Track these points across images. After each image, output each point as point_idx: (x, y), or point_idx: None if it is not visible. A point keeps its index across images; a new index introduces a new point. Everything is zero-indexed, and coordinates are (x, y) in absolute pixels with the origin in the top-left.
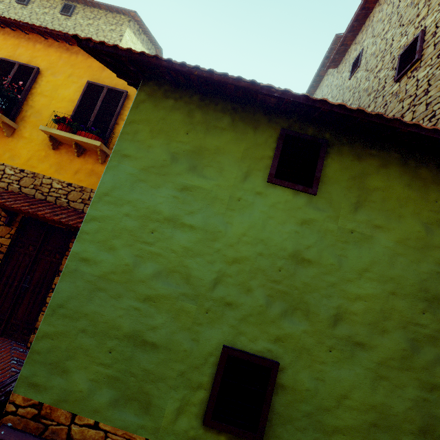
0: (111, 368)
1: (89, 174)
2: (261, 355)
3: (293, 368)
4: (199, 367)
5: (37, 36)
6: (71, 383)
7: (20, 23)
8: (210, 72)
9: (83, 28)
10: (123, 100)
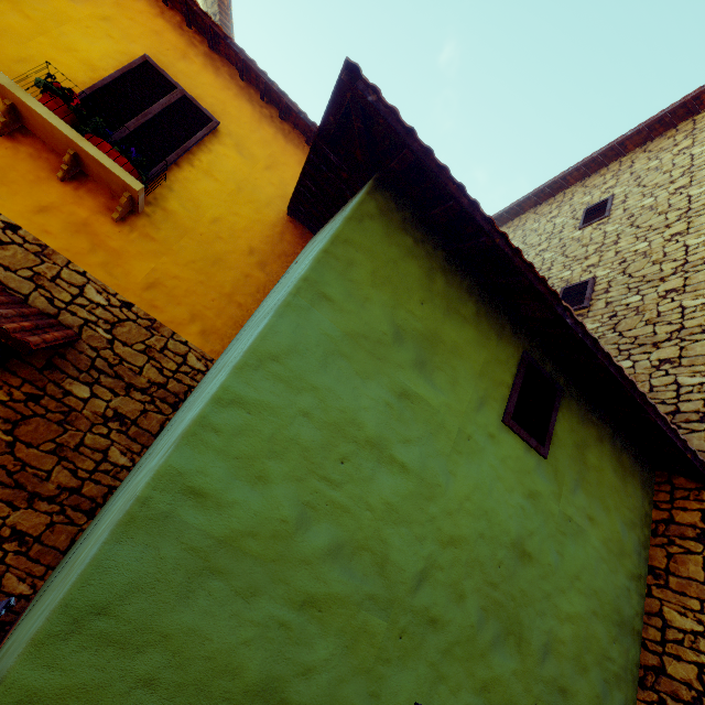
0: None
1: (74, 227)
2: None
3: None
4: None
5: None
6: None
7: None
8: (514, 251)
9: None
10: (207, 132)
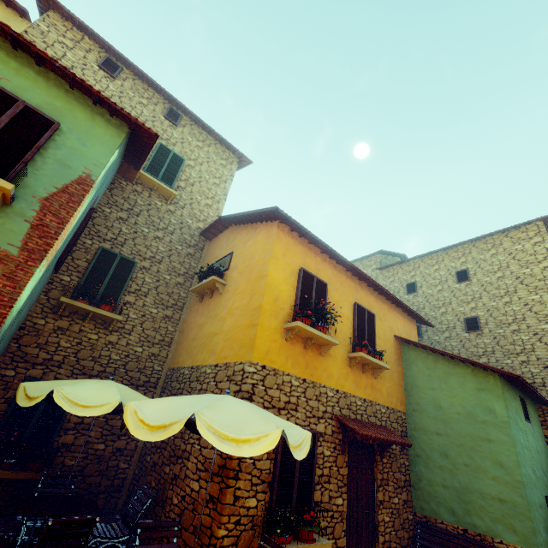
0: (542, 523)
1: (371, 388)
2: (547, 495)
3: None
4: (546, 508)
5: (315, 248)
6: (542, 536)
7: (329, 247)
8: (533, 388)
9: (192, 148)
10: (375, 322)
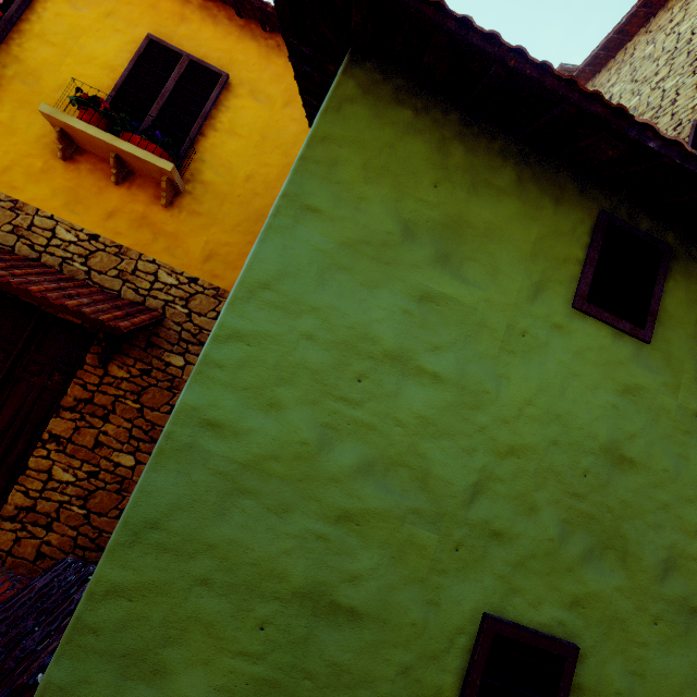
0: (263, 663)
1: (136, 222)
2: (547, 631)
3: (598, 654)
4: (437, 656)
5: None
6: (172, 696)
7: None
8: (541, 69)
9: None
10: (219, 89)
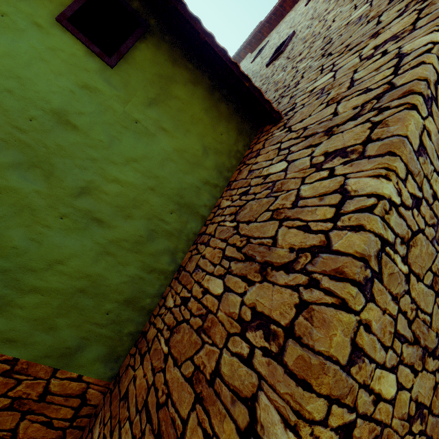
0: None
1: None
2: None
3: (5, 222)
4: None
5: None
6: None
7: None
8: None
9: None
10: None
